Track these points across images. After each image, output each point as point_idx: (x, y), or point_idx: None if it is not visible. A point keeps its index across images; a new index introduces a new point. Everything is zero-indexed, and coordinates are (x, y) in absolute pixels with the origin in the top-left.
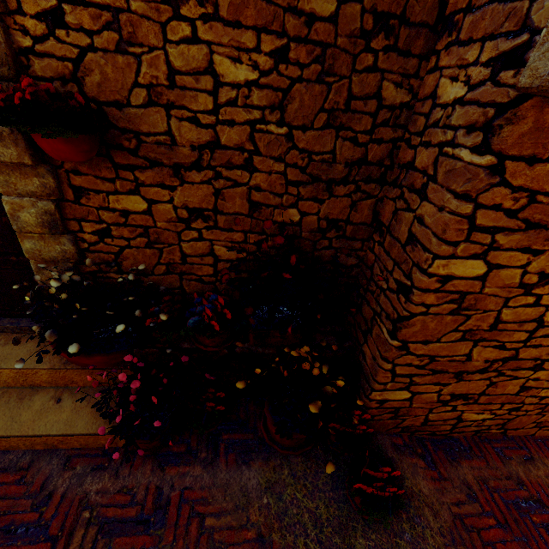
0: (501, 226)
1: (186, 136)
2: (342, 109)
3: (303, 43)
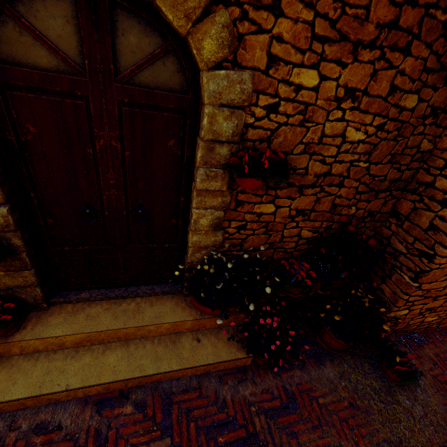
0: None
1: (314, 170)
2: (399, 153)
3: (393, 121)
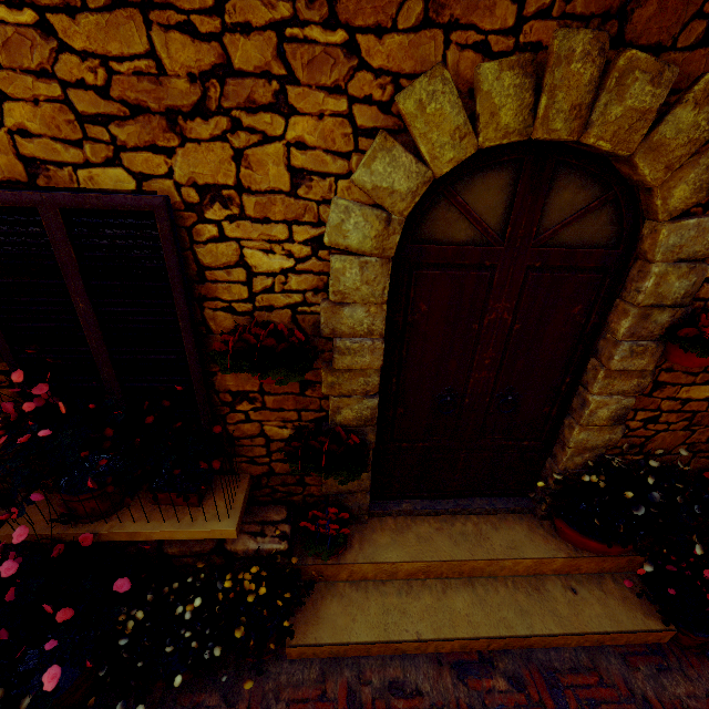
0: None
1: None
2: None
3: None
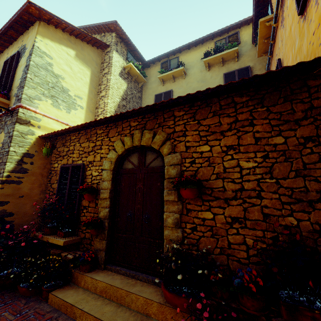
0: None
1: (230, 187)
2: (302, 169)
3: (274, 152)
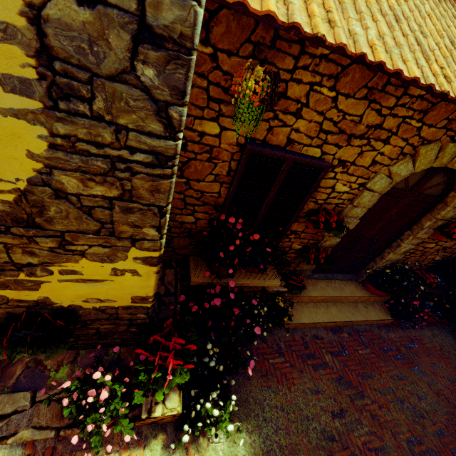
0: None
1: None
2: None
3: None
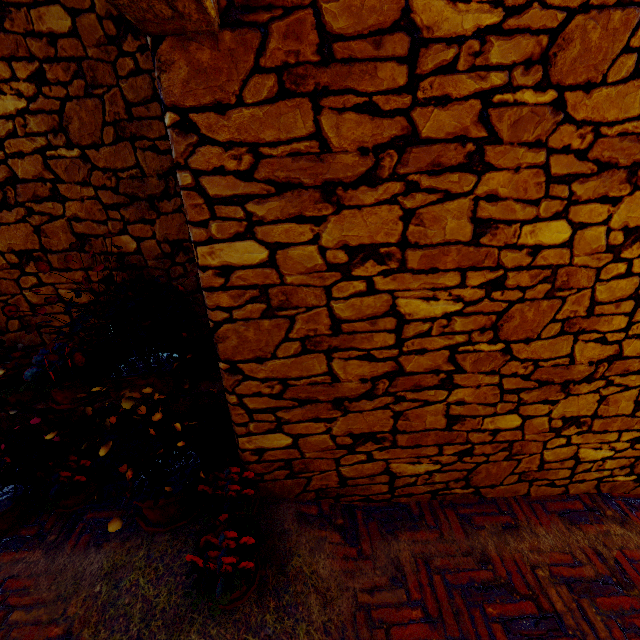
0: (244, 193)
1: None
2: (126, 119)
3: (56, 62)
